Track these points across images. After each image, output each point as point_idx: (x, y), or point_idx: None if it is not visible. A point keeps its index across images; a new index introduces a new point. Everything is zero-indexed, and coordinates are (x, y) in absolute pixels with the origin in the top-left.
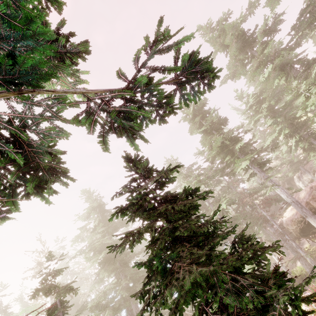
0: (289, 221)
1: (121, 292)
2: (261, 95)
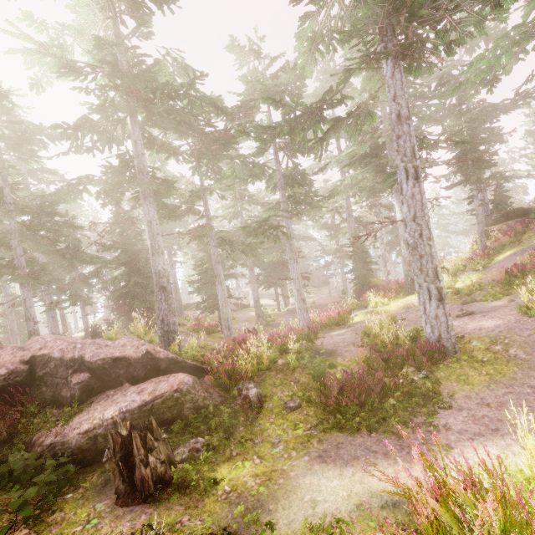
0: None
1: None
2: None
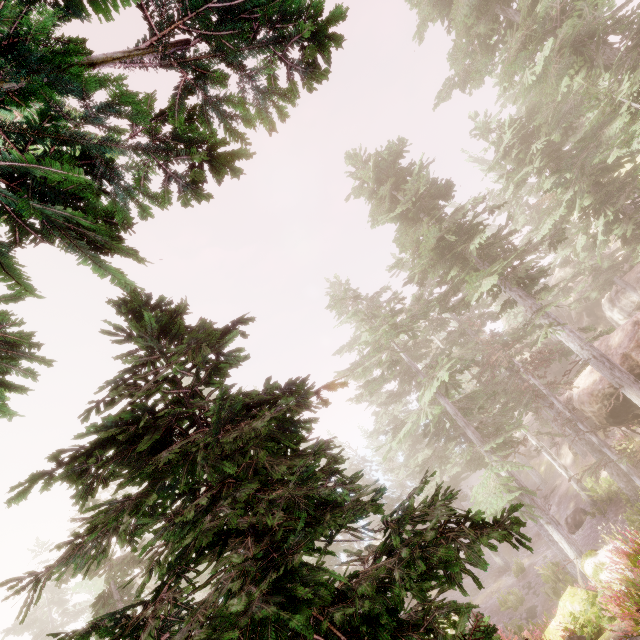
0: (585, 397)
1: None
2: (531, 120)
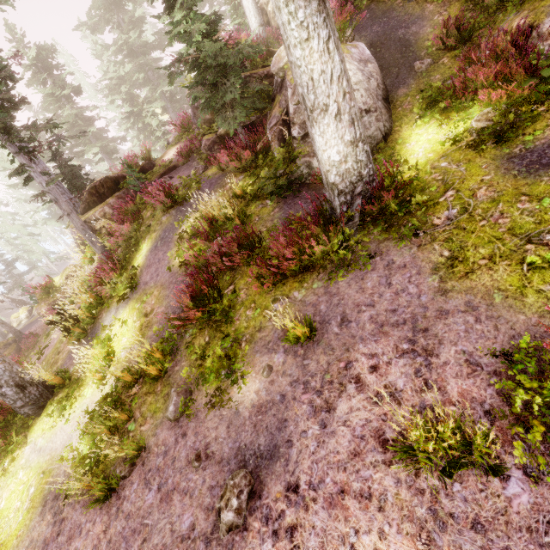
0: None
1: None
2: None
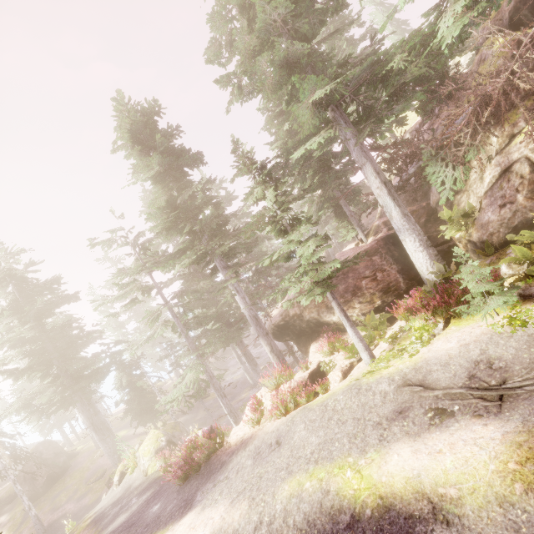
0: (268, 323)
1: (52, 396)
2: None
